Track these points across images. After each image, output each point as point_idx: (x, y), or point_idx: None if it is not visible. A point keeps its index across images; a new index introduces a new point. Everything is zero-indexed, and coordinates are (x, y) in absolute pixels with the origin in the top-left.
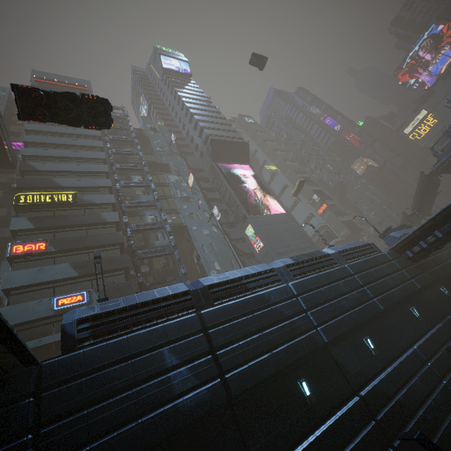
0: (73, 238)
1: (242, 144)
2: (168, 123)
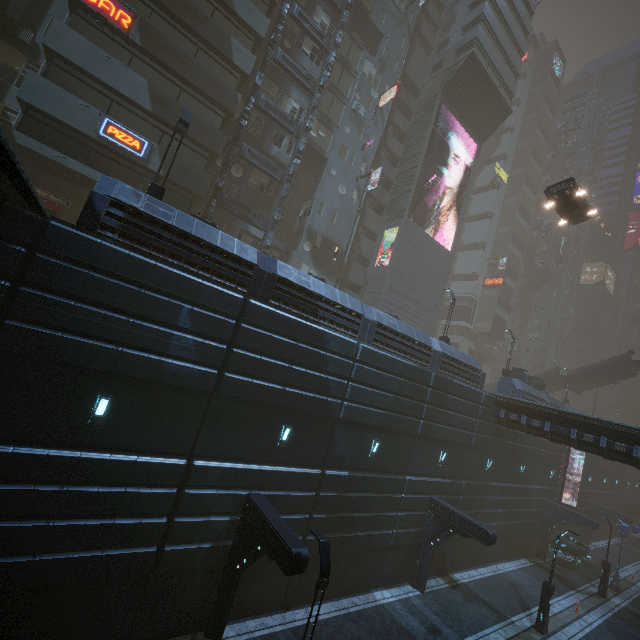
0: (174, 46)
1: (502, 104)
2: None
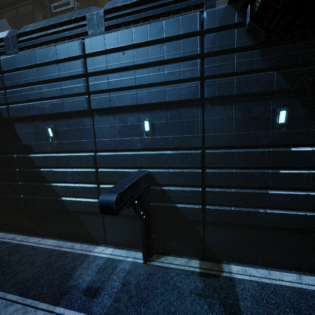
0: None
1: None
2: None
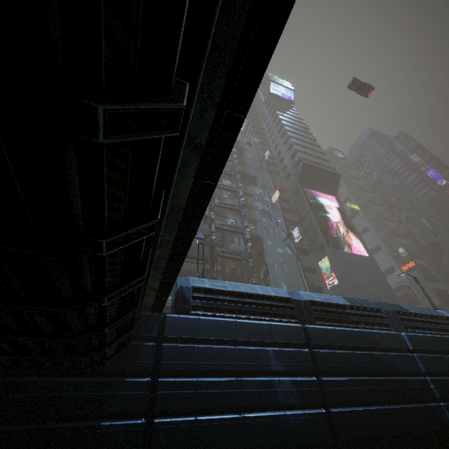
0: None
1: (333, 174)
2: (261, 141)
